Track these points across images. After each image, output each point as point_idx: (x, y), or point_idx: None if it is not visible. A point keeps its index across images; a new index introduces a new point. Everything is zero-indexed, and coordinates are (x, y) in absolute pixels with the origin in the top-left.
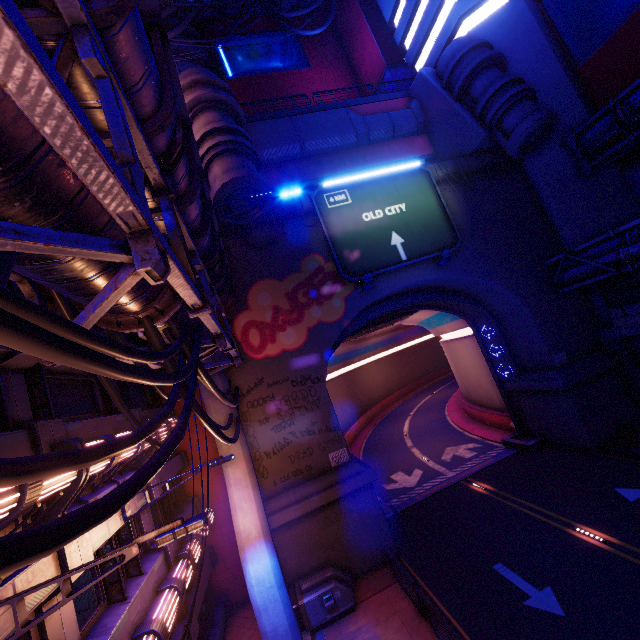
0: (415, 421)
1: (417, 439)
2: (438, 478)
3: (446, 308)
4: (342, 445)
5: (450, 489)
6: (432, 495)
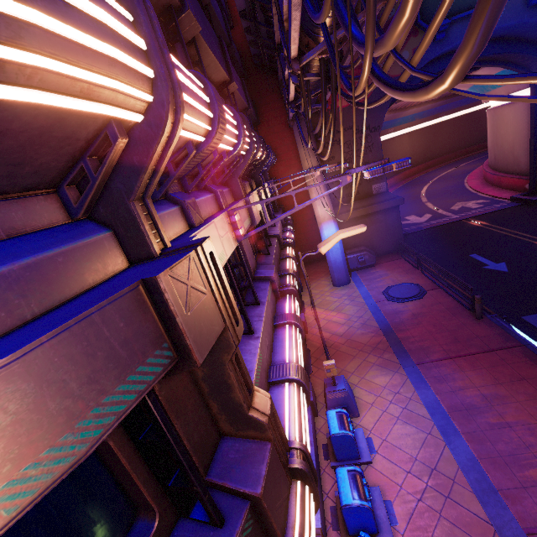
0: (433, 186)
1: (432, 198)
2: (444, 219)
3: (512, 64)
4: (383, 180)
5: (452, 224)
6: (436, 226)
